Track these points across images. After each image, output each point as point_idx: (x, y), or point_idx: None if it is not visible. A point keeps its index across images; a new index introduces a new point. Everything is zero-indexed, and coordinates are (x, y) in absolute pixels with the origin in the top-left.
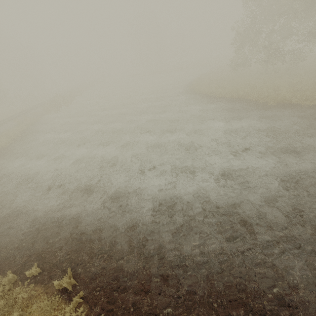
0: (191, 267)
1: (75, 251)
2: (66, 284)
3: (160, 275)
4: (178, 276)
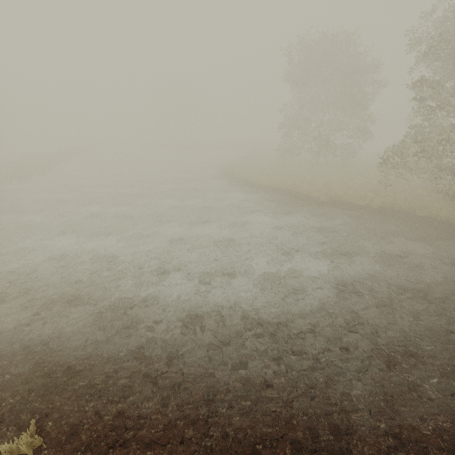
0: (228, 400)
1: (43, 395)
2: (25, 447)
3: (184, 415)
4: (210, 414)
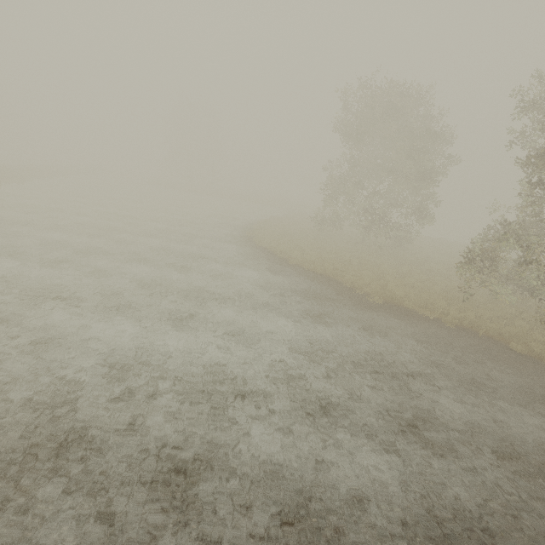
0: None
1: None
2: None
3: None
4: None
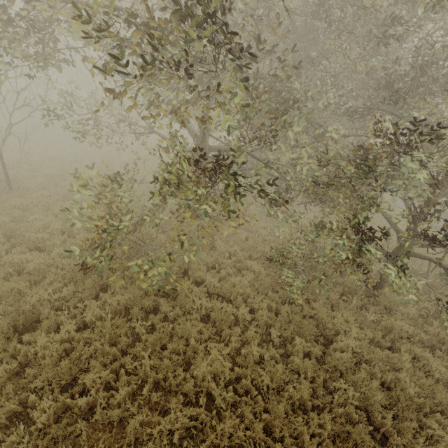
0: None
1: None
2: None
3: None
4: None
